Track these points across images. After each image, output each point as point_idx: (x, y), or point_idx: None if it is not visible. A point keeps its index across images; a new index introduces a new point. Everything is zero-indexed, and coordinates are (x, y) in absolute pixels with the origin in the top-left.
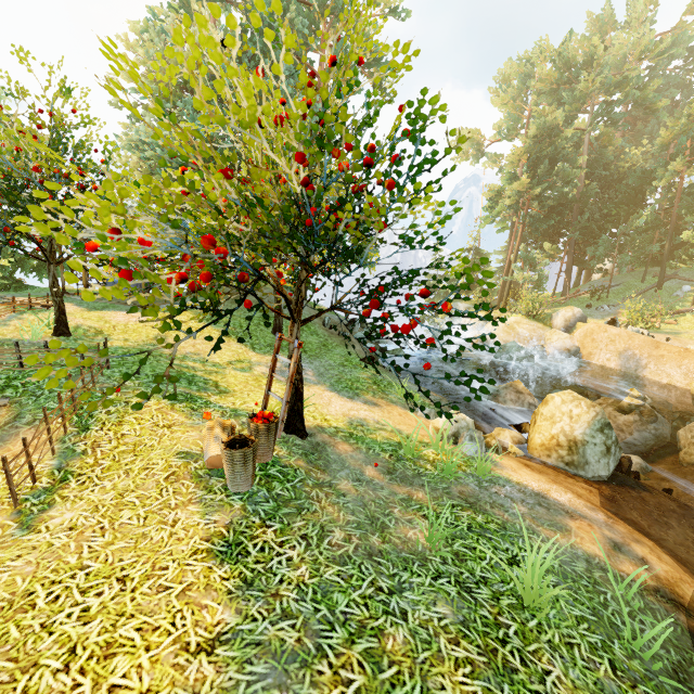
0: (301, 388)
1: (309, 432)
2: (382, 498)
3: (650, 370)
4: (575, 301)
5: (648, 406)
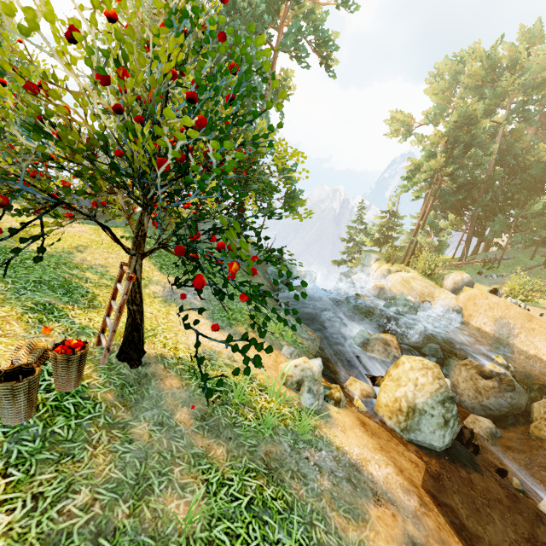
0: (139, 319)
1: (145, 360)
2: (173, 450)
3: (520, 339)
4: (469, 267)
5: (510, 374)
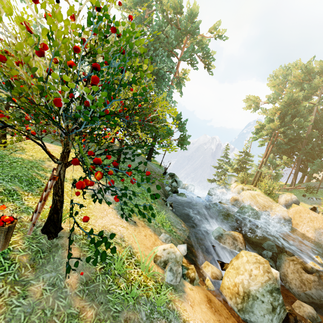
0: (59, 205)
1: (60, 234)
2: (54, 308)
3: None
4: (296, 191)
5: None
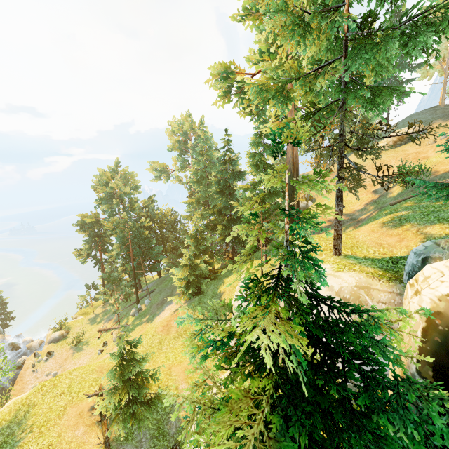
0: None
1: None
2: None
3: None
4: (125, 300)
5: None
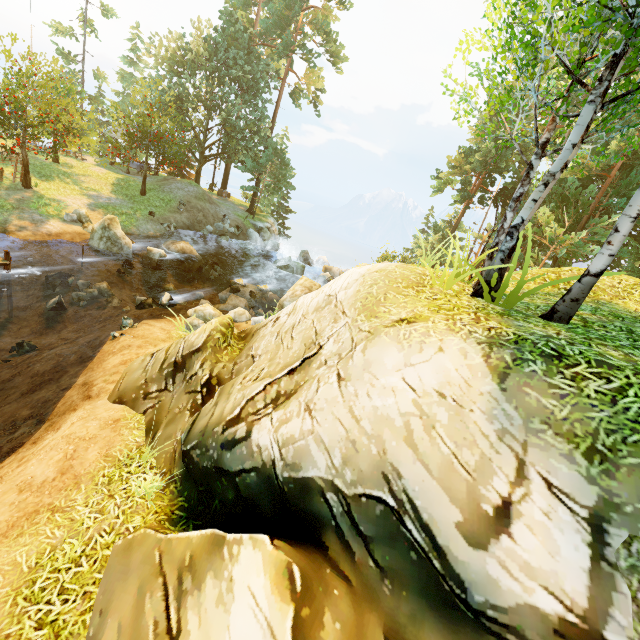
0: (26, 172)
1: (30, 189)
2: (2, 196)
3: None
4: None
5: (248, 289)
